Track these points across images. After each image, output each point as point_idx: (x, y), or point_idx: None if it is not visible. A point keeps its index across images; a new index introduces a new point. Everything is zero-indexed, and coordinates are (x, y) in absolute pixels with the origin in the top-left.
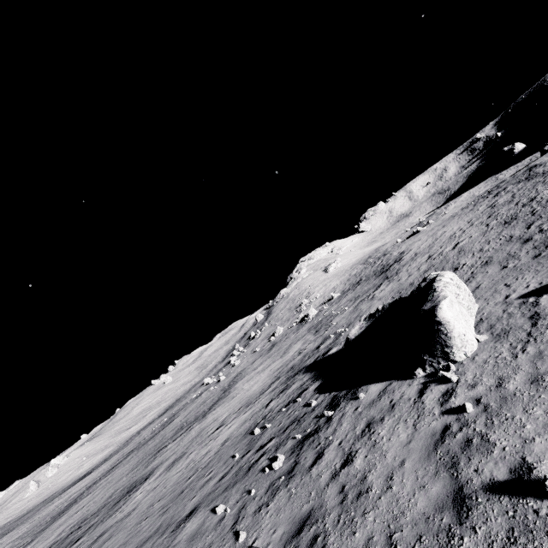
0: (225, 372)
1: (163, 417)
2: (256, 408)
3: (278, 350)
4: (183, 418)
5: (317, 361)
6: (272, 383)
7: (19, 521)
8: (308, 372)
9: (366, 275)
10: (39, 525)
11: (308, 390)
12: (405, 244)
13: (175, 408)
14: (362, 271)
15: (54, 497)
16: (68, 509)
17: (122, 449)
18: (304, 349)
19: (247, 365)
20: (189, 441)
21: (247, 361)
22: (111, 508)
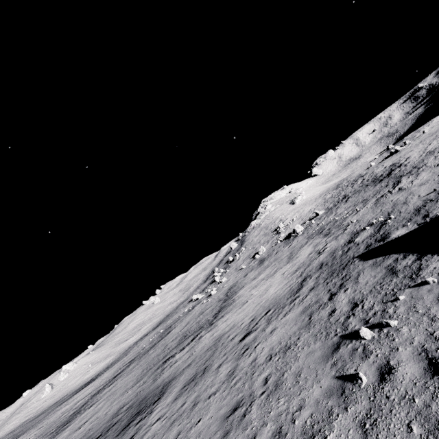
0: (213, 288)
1: (157, 329)
2: (307, 307)
3: (276, 260)
4: (182, 328)
5: (377, 247)
6: (302, 281)
7: (32, 423)
8: (379, 257)
9: (351, 191)
10: (44, 434)
11: (430, 267)
12: (387, 162)
13: (168, 321)
14: (340, 192)
15: (63, 401)
16: (72, 420)
17: (122, 358)
18: (324, 249)
19: (239, 278)
20: (206, 350)
21: (235, 277)
22: (118, 435)
